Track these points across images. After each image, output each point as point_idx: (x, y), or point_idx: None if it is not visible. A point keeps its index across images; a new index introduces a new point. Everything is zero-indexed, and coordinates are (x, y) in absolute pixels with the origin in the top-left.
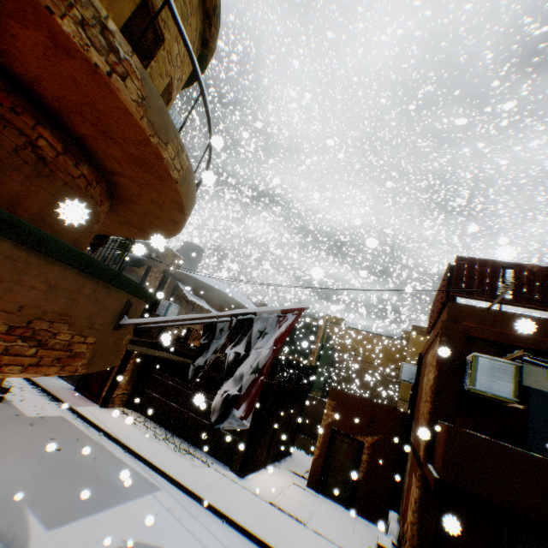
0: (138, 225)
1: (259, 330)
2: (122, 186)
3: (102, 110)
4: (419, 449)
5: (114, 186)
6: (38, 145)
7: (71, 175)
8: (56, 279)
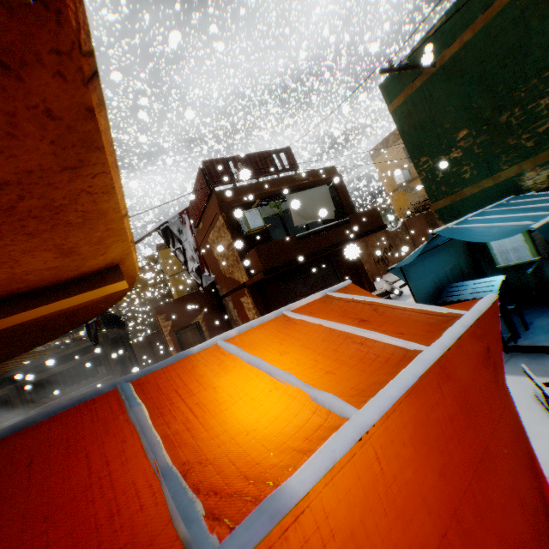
0: None
1: (177, 230)
2: None
3: None
4: (239, 283)
5: None
6: None
7: None
8: None
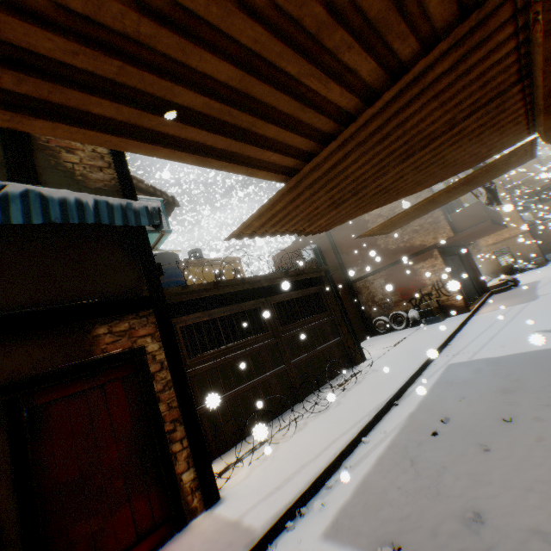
0: None
1: None
2: None
3: None
4: (421, 248)
5: None
6: None
7: None
8: None
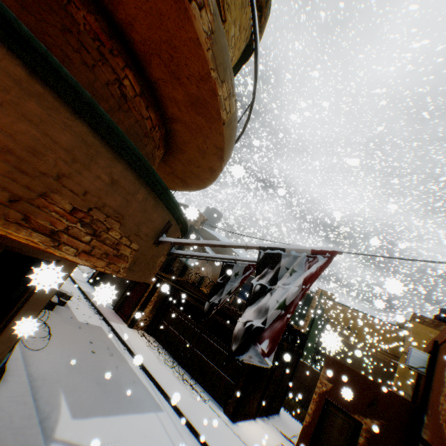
0: (180, 176)
1: (287, 267)
2: (176, 133)
3: (176, 47)
4: None
5: (170, 134)
6: (122, 83)
7: (141, 115)
8: (117, 176)
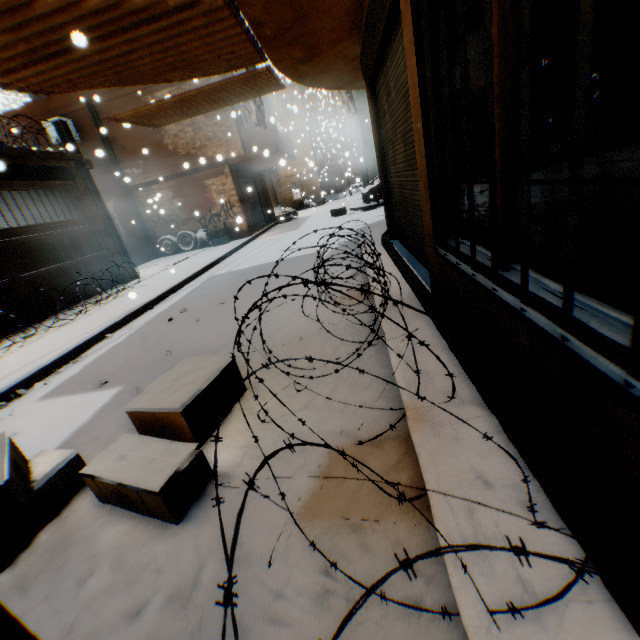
0: None
1: None
2: None
3: None
4: (214, 161)
5: None
6: None
7: None
8: None
